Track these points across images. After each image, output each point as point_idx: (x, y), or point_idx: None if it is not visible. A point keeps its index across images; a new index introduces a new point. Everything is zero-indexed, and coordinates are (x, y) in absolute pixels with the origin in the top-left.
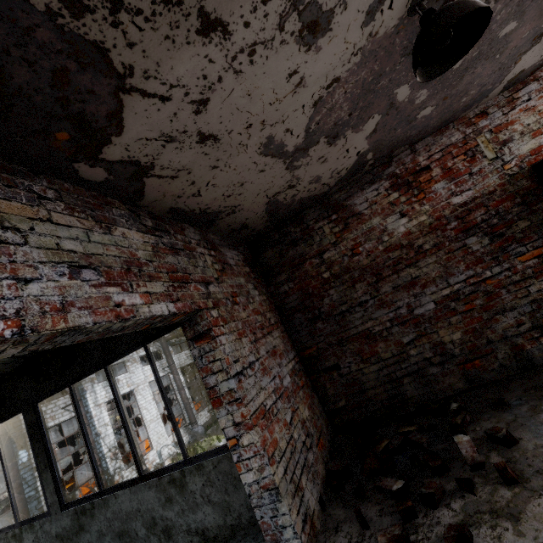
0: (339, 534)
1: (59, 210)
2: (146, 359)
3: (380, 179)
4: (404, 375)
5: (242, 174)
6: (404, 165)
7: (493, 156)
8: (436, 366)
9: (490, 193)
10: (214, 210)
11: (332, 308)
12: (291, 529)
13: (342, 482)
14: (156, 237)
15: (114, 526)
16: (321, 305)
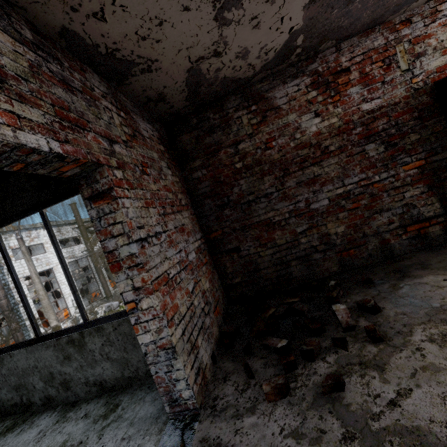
0: (227, 383)
1: None
2: (66, 243)
3: (303, 74)
4: (293, 259)
5: (161, 2)
6: (327, 63)
7: (406, 68)
8: (320, 252)
9: (395, 104)
10: (125, 57)
11: (240, 197)
12: (184, 381)
13: (233, 341)
14: (38, 56)
15: (10, 381)
16: (231, 194)
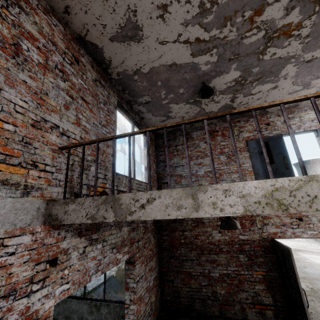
0: None
1: (113, 229)
2: None
3: None
4: (197, 298)
5: None
6: None
7: (260, 227)
8: (211, 300)
9: (254, 241)
10: None
11: (180, 255)
12: None
13: None
14: (130, 226)
15: (65, 312)
16: (176, 252)
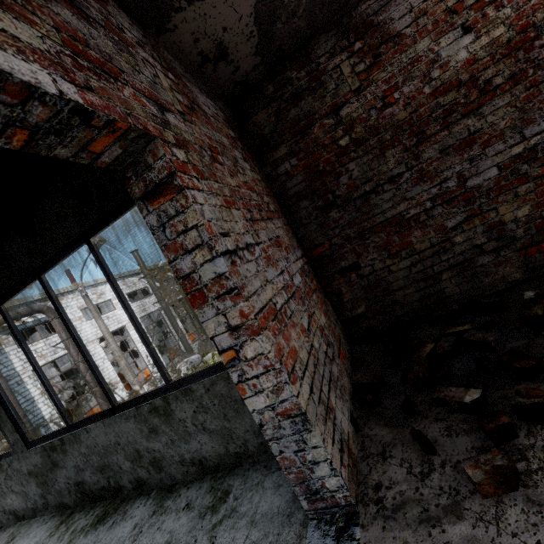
0: (390, 461)
1: None
2: (135, 298)
3: None
4: (444, 269)
5: None
6: None
7: None
8: (488, 254)
9: None
10: None
11: (351, 189)
12: (326, 464)
13: (378, 396)
14: None
15: (92, 461)
16: (337, 187)
